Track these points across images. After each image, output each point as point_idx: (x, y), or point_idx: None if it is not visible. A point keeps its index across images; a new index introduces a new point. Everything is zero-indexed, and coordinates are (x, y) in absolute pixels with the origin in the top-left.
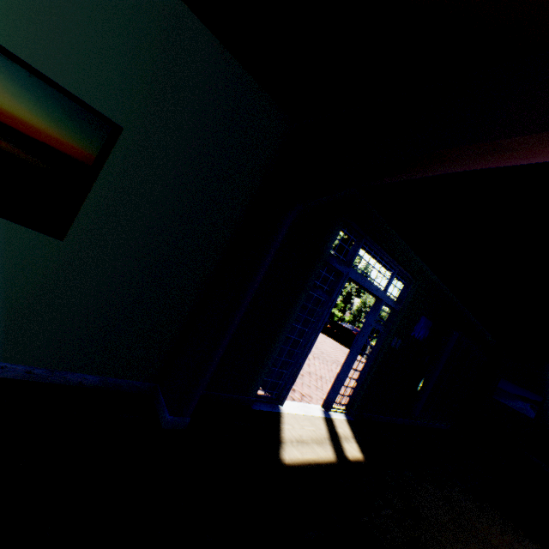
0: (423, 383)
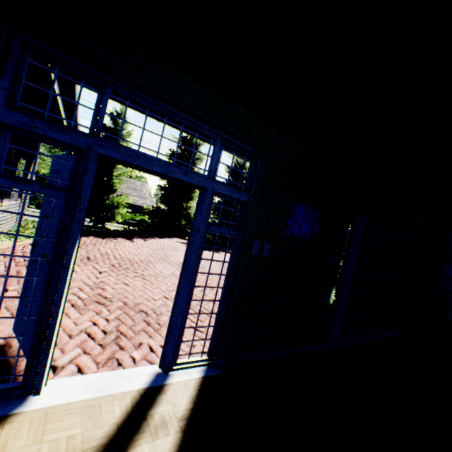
0: (335, 293)
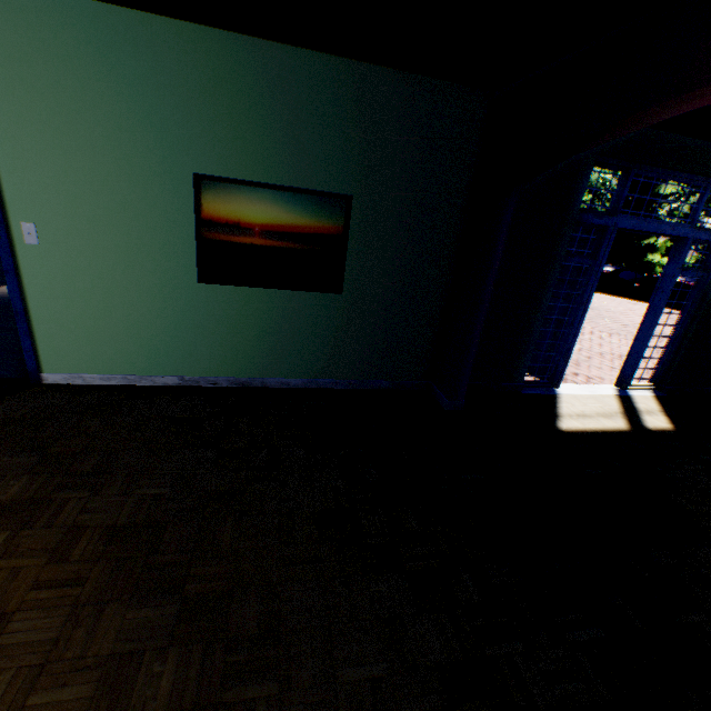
0: None
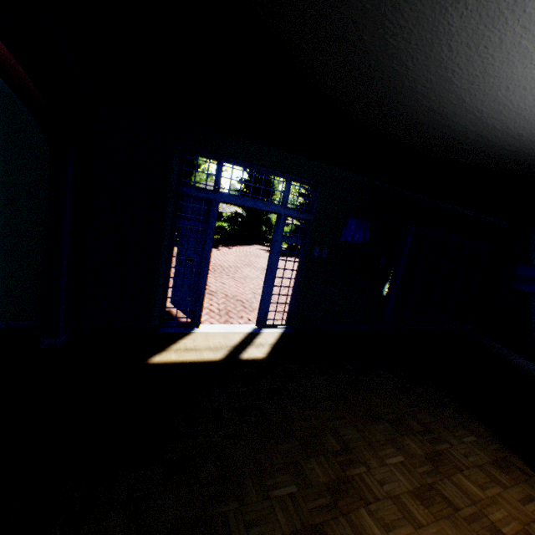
0: (388, 287)
